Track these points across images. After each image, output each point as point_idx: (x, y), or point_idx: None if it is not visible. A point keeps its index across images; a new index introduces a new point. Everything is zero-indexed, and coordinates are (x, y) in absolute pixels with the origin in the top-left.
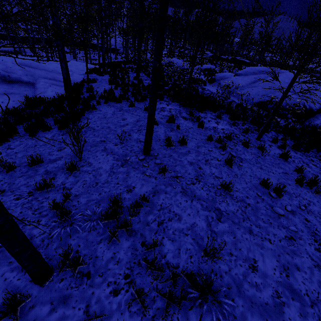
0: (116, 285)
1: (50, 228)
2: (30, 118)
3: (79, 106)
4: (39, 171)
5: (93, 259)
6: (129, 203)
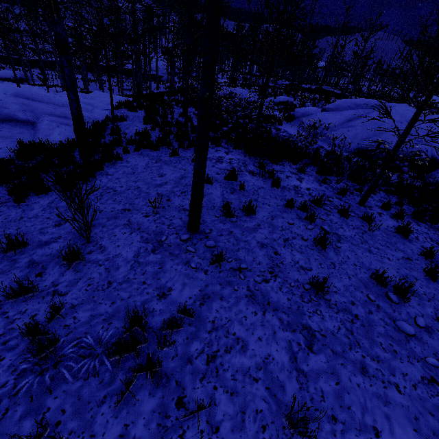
0: None
1: (18, 375)
2: (21, 174)
3: (96, 155)
4: (20, 262)
5: None
6: (160, 319)
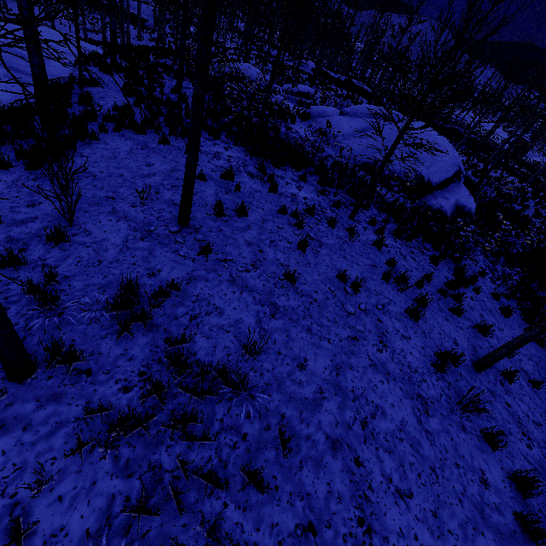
0: (127, 382)
1: (27, 319)
2: None
3: (65, 130)
4: None
5: (95, 355)
6: (151, 291)
